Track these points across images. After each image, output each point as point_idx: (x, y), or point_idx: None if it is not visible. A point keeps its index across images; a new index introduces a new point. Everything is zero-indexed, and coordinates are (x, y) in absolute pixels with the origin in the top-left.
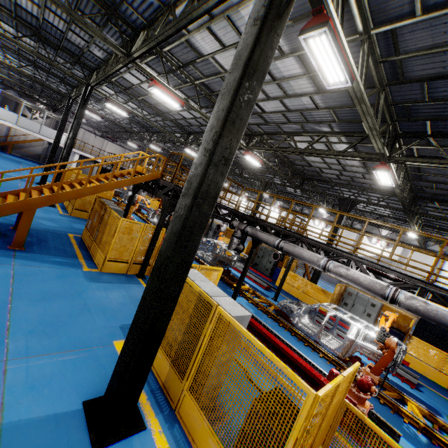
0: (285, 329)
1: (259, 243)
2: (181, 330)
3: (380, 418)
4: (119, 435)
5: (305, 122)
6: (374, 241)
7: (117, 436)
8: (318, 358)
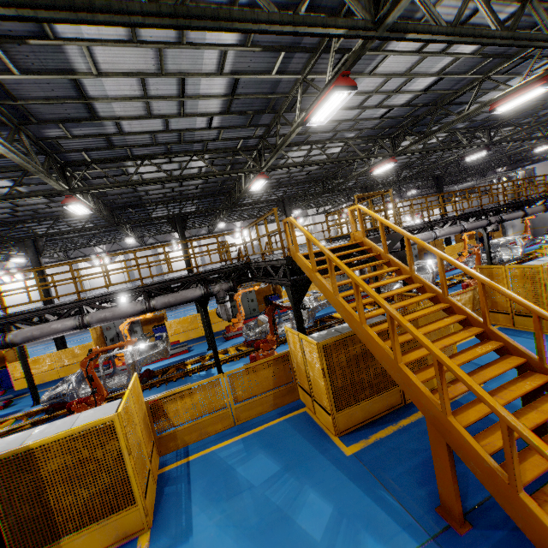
0: None
1: None
2: None
3: None
4: None
5: (348, 130)
6: (238, 236)
7: None
8: None
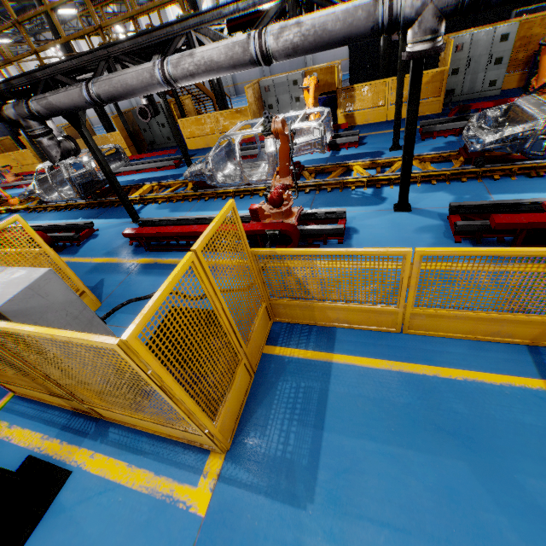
0: (214, 199)
1: (78, 117)
2: (3, 365)
3: (325, 212)
4: (36, 516)
5: None
6: None
7: (36, 518)
8: (259, 200)
